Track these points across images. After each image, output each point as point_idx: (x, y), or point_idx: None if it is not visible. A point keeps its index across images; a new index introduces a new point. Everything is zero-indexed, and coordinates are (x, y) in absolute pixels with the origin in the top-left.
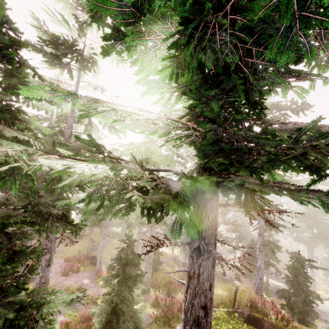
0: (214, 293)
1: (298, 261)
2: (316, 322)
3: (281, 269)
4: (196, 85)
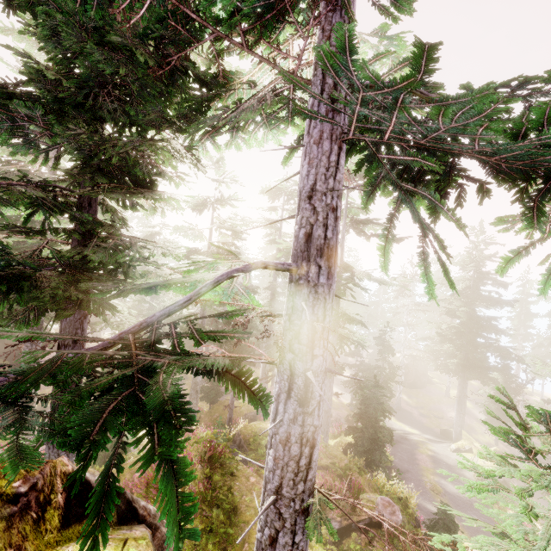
0: (259, 426)
1: (362, 388)
2: (427, 475)
3: (428, 411)
4: (46, 206)
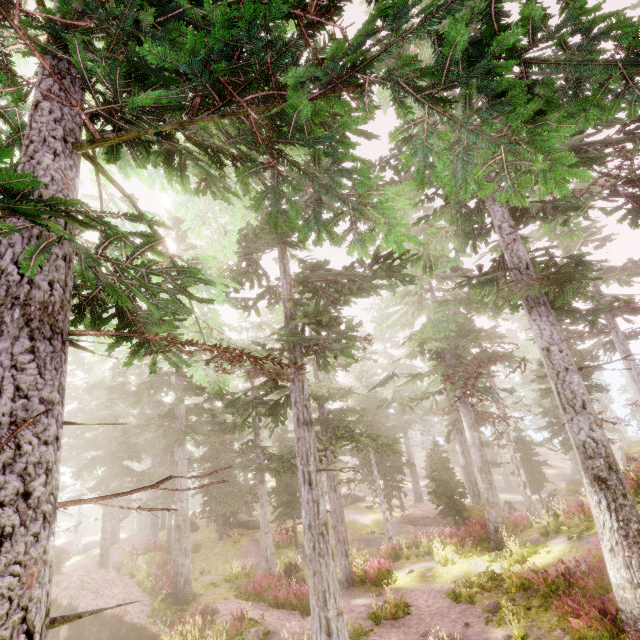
0: None
1: None
2: None
3: None
4: None
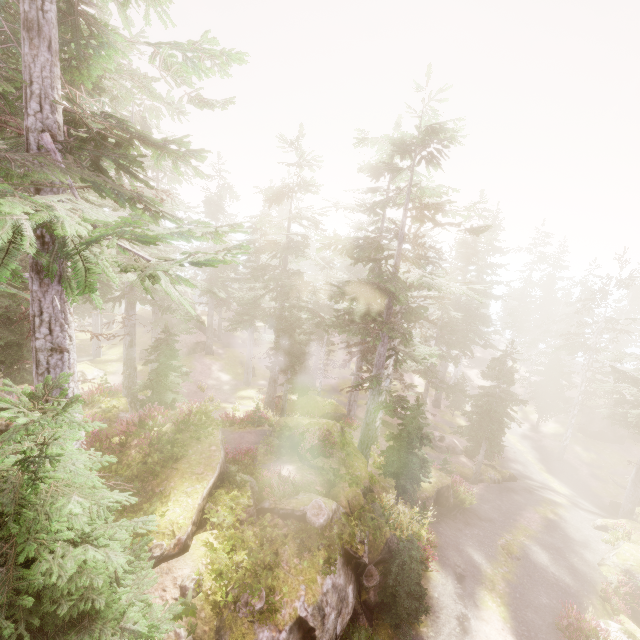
0: (300, 421)
1: (389, 406)
2: (517, 534)
3: (607, 474)
4: None
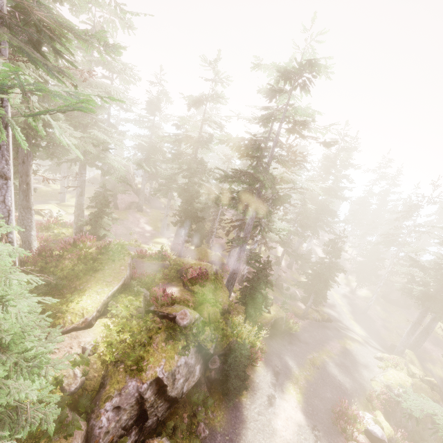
0: (190, 261)
1: (248, 259)
2: (322, 354)
3: (393, 327)
4: None
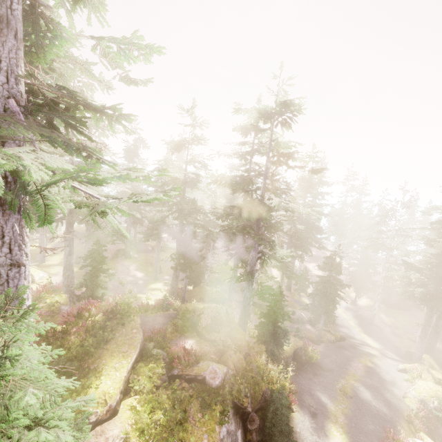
0: (196, 305)
1: (261, 293)
2: (349, 379)
3: (402, 332)
4: None
